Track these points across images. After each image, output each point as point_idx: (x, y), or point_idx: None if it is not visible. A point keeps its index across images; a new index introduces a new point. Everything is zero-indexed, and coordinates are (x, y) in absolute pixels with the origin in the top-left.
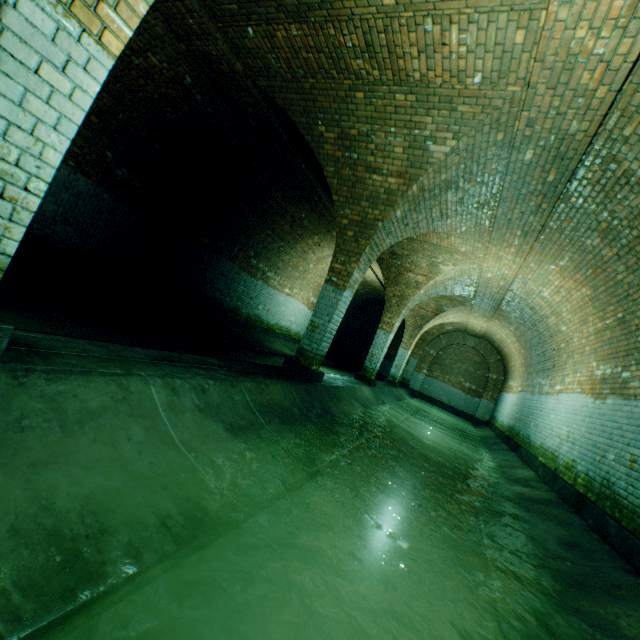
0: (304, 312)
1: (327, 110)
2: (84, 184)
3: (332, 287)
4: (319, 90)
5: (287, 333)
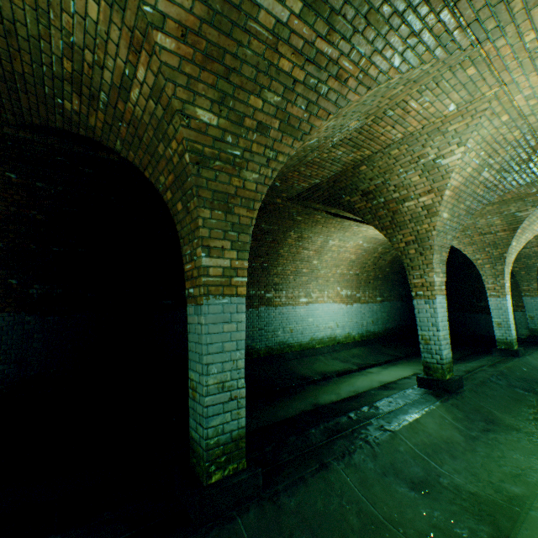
0: (342, 310)
1: (36, 74)
2: (1, 319)
3: (192, 305)
4: (0, 58)
5: (333, 342)
